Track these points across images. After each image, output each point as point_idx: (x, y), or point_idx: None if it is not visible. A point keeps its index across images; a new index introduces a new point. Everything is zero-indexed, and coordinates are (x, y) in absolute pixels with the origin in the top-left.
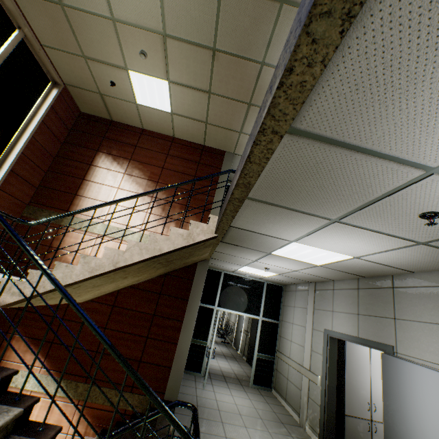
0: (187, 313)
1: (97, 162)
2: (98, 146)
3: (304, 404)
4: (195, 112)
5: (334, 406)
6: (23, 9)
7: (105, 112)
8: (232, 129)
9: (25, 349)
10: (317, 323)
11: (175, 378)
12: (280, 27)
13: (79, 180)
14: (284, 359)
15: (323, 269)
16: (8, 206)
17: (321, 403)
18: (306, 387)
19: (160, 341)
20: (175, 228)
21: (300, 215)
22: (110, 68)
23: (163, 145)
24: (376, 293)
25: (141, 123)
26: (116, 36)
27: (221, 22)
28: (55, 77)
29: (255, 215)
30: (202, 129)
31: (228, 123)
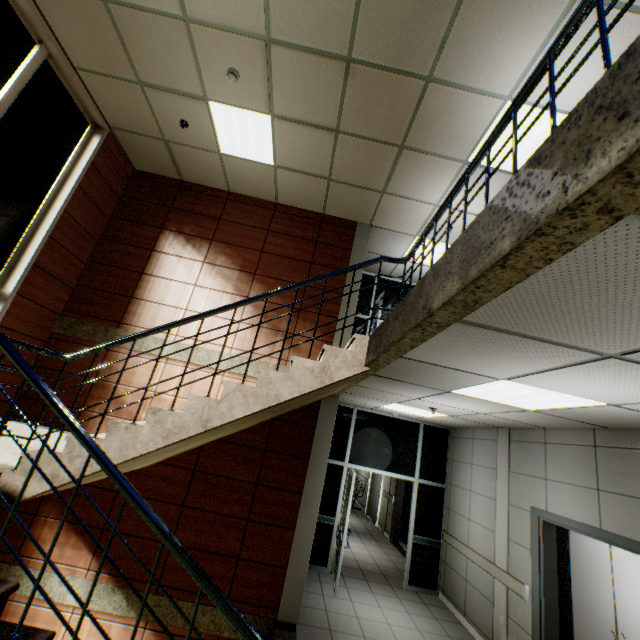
0: (308, 480)
1: (162, 246)
2: (162, 221)
3: (501, 627)
4: (311, 162)
5: (556, 638)
6: (45, 12)
7: (171, 169)
8: (370, 187)
9: (63, 540)
10: (518, 496)
11: (293, 585)
12: (464, 14)
13: (136, 274)
14: (458, 546)
15: (535, 414)
16: (32, 318)
17: (533, 631)
18: (503, 600)
19: (267, 526)
20: (299, 358)
21: (541, 346)
22: (180, 100)
23: (261, 215)
24: (634, 457)
25: (227, 183)
26: (191, 46)
27: (363, 12)
28: (96, 117)
29: (450, 343)
30: (322, 190)
31: (364, 179)
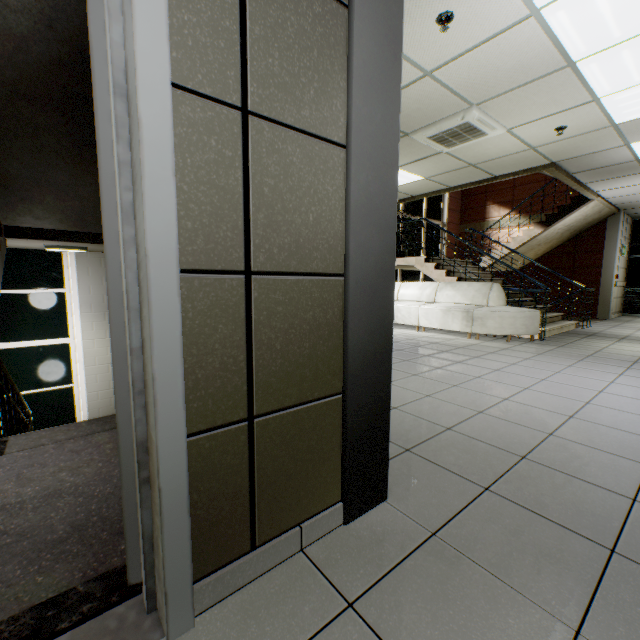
0: None
1: None
2: None
3: None
4: None
5: None
6: None
7: None
8: None
9: (498, 210)
10: None
11: None
12: None
13: None
14: None
15: None
16: None
17: None
18: None
19: None
20: None
21: None
22: None
23: None
24: None
25: None
26: None
27: None
28: None
29: None
30: None
31: None
